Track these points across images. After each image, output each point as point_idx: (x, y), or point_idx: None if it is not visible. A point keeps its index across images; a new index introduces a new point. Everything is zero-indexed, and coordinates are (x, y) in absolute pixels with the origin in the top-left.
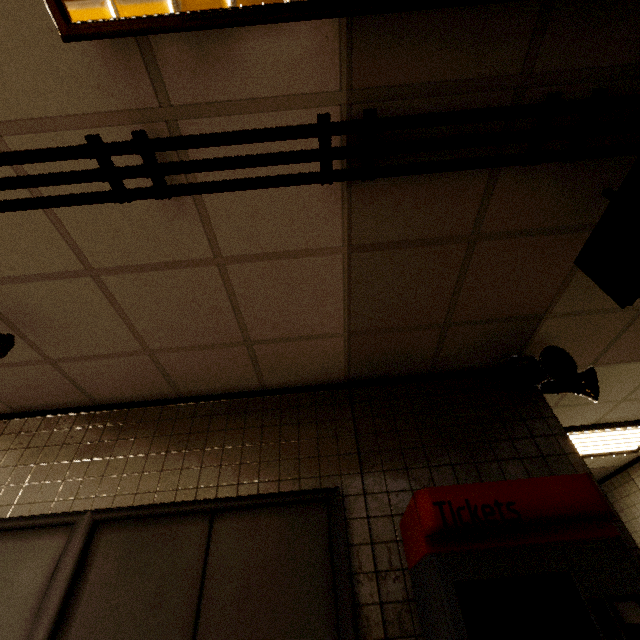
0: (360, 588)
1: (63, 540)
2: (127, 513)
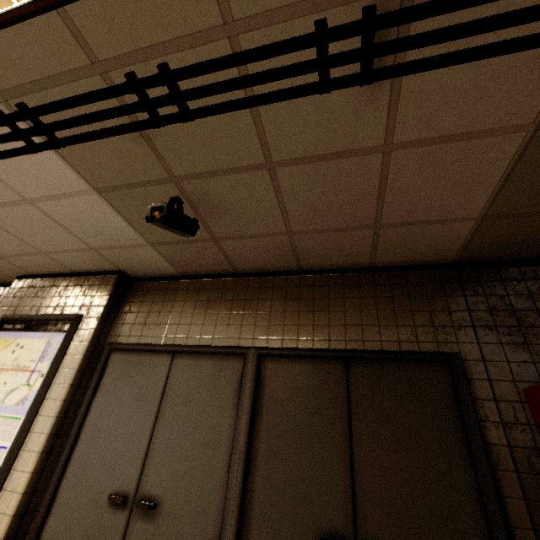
0: (487, 432)
1: (240, 364)
2: (281, 352)
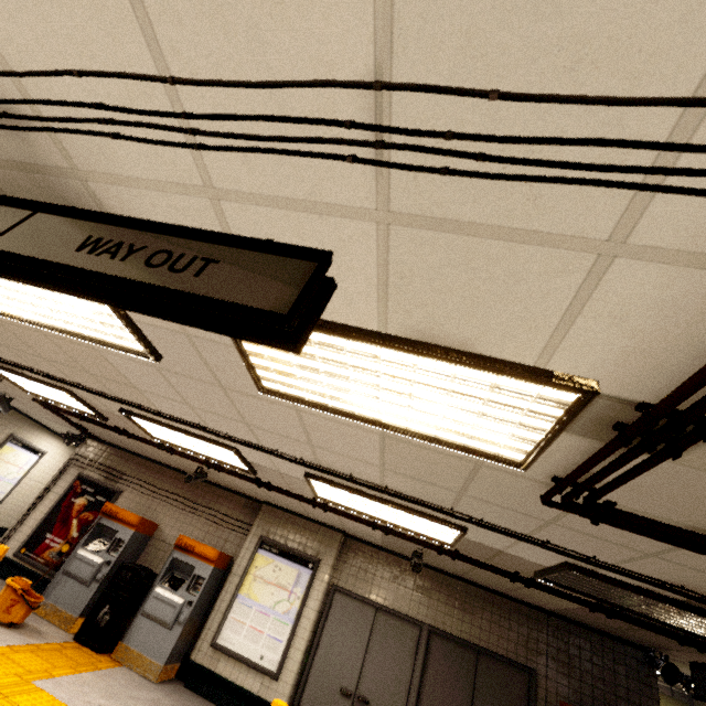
0: None
1: (417, 632)
2: (442, 633)
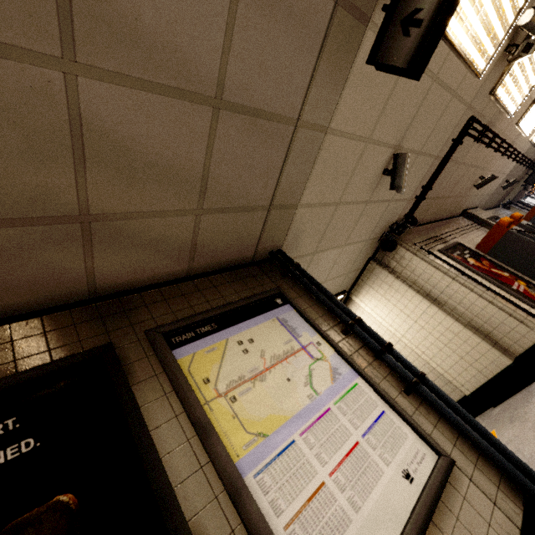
0: None
1: None
2: None
